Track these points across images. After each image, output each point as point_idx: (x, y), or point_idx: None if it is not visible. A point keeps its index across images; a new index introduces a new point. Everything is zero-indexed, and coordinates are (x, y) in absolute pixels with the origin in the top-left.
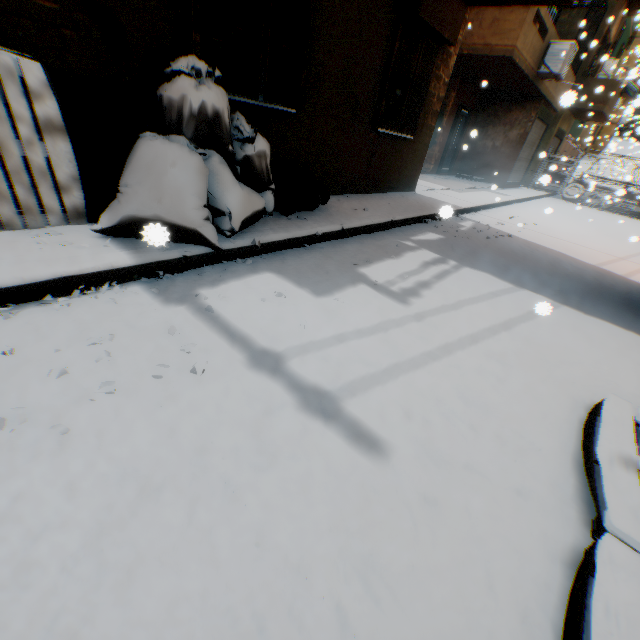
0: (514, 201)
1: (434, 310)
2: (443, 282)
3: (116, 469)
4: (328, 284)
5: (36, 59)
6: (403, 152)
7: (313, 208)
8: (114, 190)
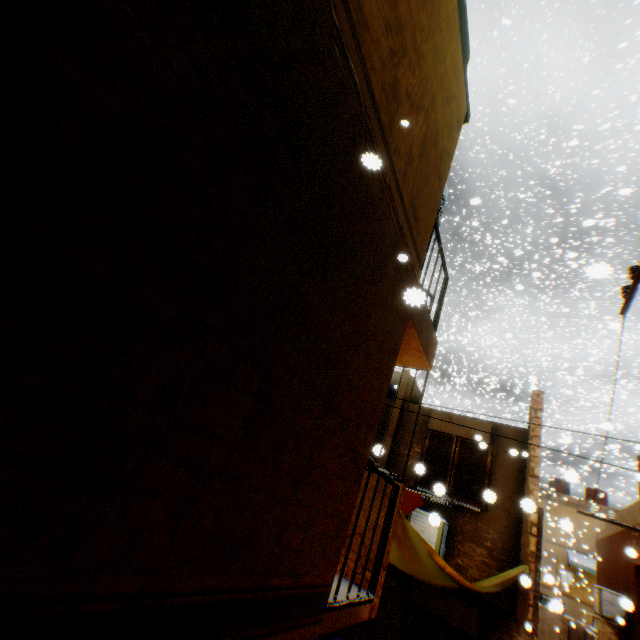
0: None
1: None
2: None
3: None
4: None
5: None
6: None
7: None
8: None
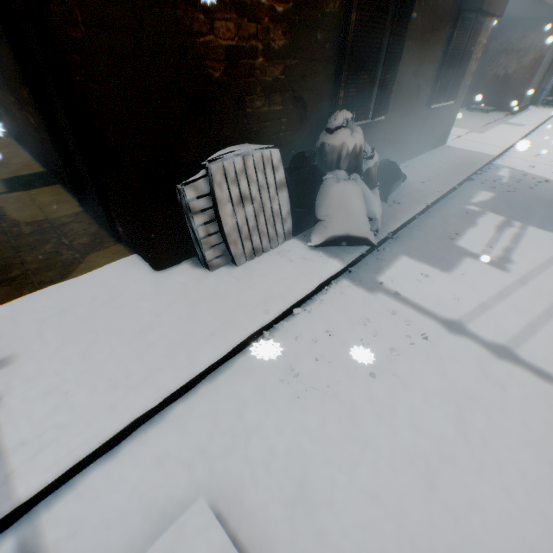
0: (530, 131)
1: (528, 274)
2: (520, 245)
3: (436, 395)
4: (446, 261)
5: (268, 142)
6: (443, 115)
7: (396, 189)
8: (308, 215)
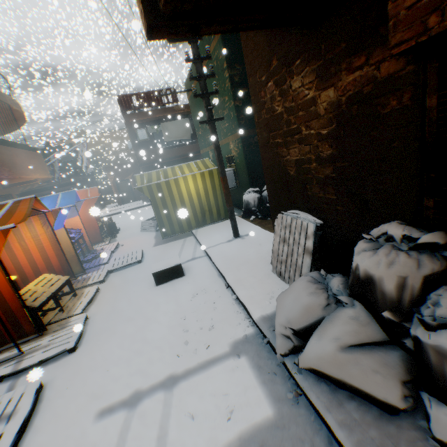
0: None
1: None
2: None
3: (157, 337)
4: None
5: (326, 219)
6: None
7: None
8: None
